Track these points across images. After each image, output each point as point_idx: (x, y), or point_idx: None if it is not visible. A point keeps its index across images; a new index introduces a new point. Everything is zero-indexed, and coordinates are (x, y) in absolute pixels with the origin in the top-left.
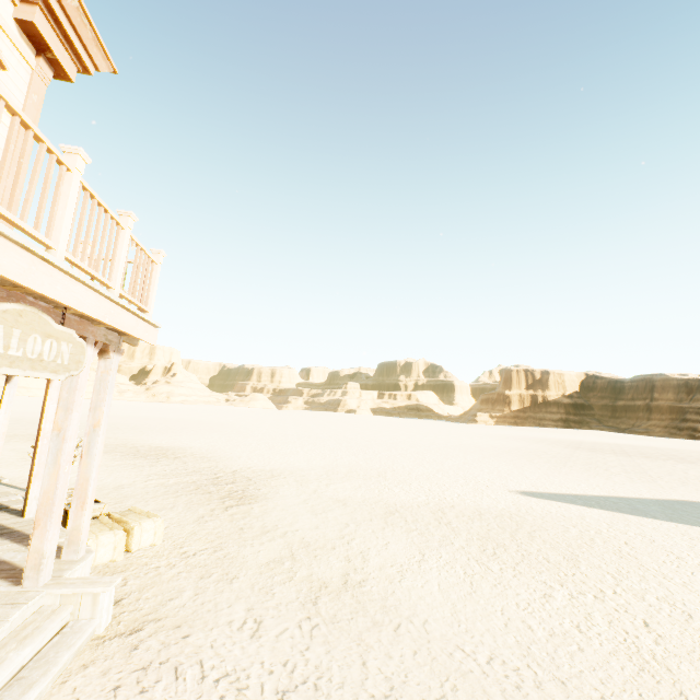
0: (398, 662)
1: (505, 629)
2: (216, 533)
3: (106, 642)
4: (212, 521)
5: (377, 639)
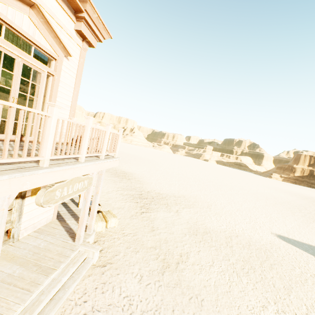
0: None
1: None
2: (135, 226)
3: (95, 268)
4: (135, 219)
5: (181, 301)
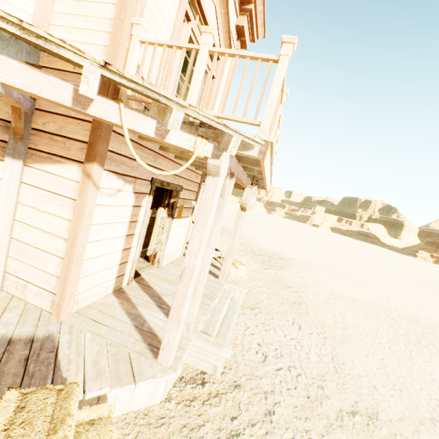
0: (369, 368)
1: (431, 382)
2: (265, 279)
3: (245, 309)
4: (261, 273)
5: (357, 355)
